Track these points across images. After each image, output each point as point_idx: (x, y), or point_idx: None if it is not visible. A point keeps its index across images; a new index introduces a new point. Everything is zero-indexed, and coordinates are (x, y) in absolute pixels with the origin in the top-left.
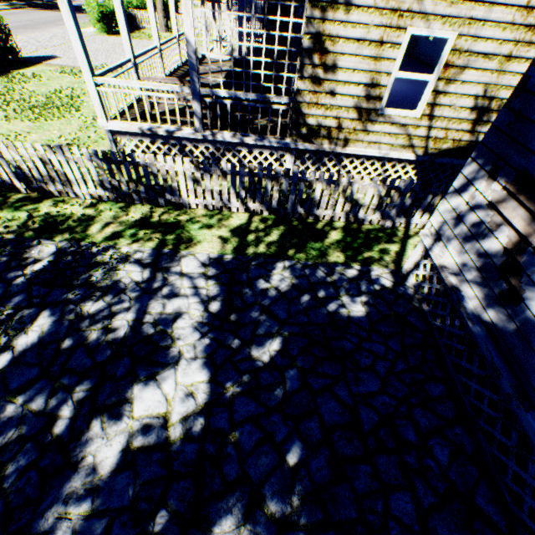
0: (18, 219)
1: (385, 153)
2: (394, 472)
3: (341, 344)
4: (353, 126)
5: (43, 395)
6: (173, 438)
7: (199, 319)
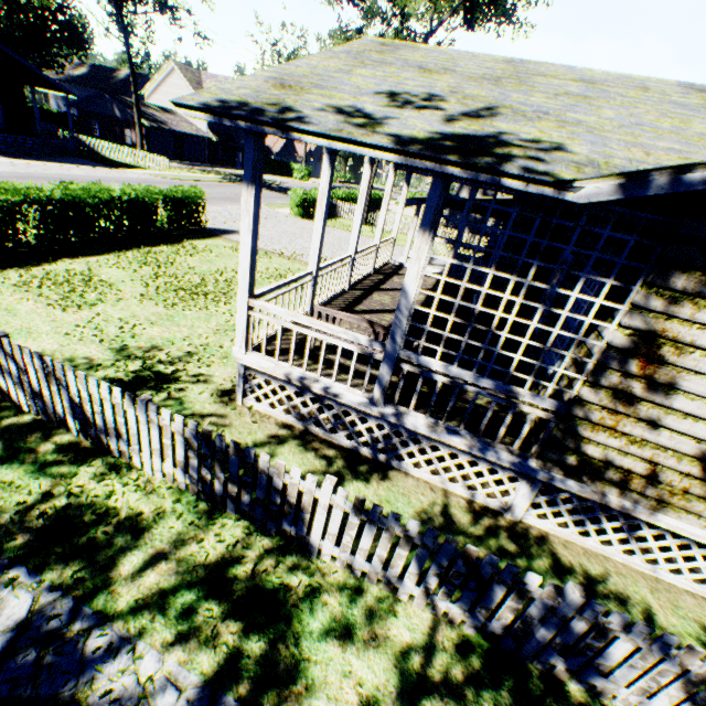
0: (27, 494)
1: None
2: None
3: None
4: (683, 484)
5: None
6: None
7: None
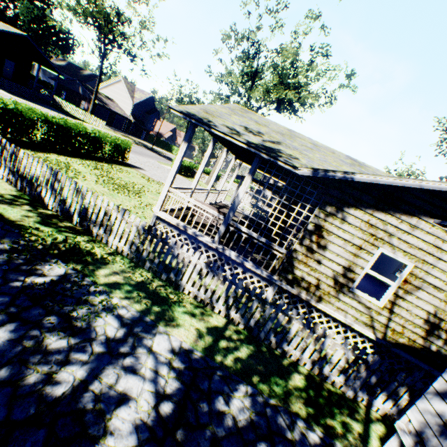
0: (56, 238)
1: (350, 322)
2: None
3: None
4: (328, 290)
5: None
6: None
7: (144, 416)
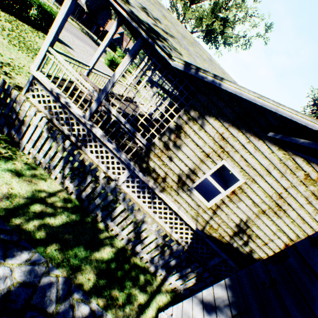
0: None
1: (181, 213)
2: None
3: None
4: (172, 184)
5: None
6: None
7: None
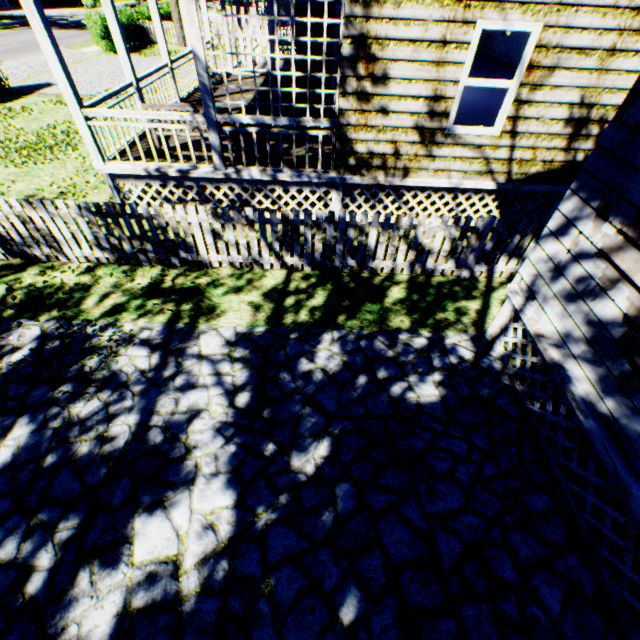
0: None
1: (457, 183)
2: (487, 629)
3: (409, 444)
4: (414, 151)
5: (14, 538)
6: (186, 592)
7: (222, 418)
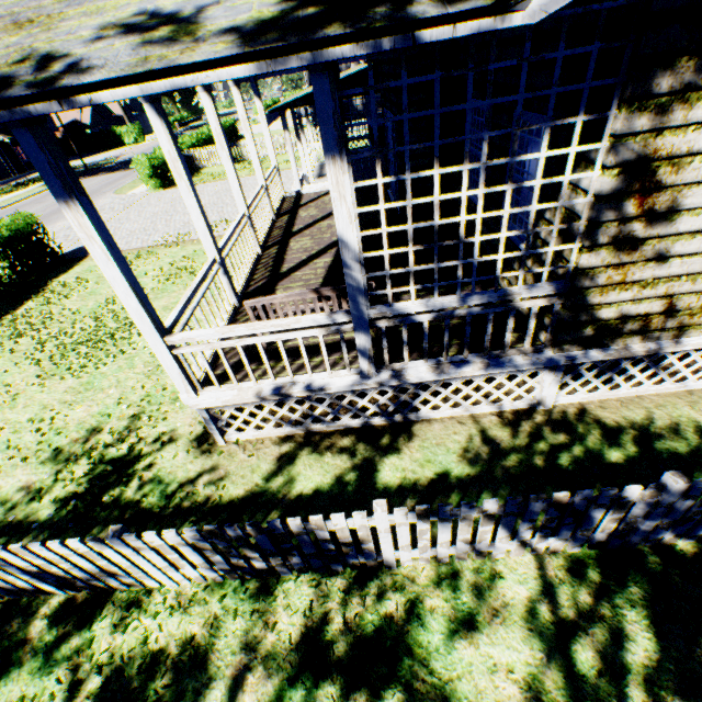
0: (50, 699)
1: None
2: None
3: None
4: (700, 301)
5: None
6: None
7: None
